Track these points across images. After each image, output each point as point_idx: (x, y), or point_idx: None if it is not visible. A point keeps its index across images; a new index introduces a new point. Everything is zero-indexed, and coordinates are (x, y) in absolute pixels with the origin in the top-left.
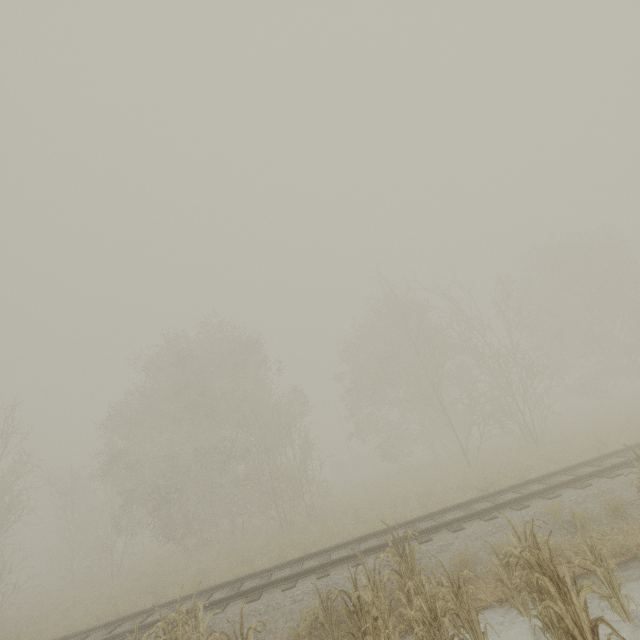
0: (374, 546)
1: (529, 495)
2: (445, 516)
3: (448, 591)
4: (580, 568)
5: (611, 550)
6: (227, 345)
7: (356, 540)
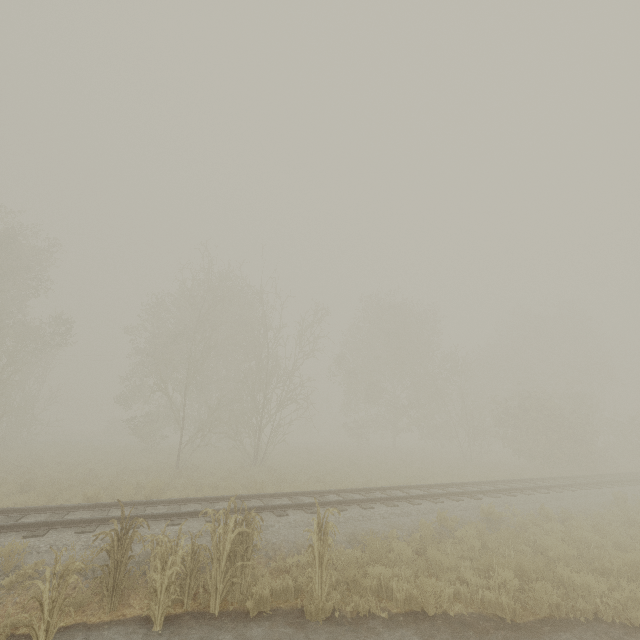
0: None
1: (68, 522)
2: None
3: None
4: None
5: (2, 621)
6: None
7: None
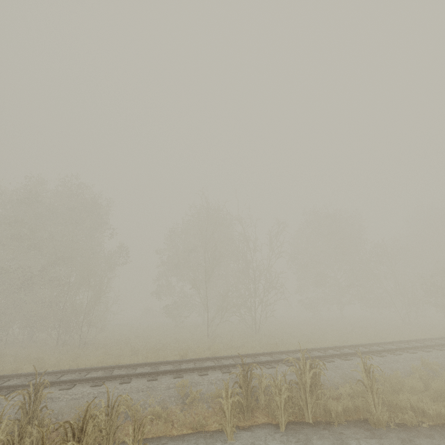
0: (58, 380)
1: (191, 369)
2: (136, 369)
3: (15, 438)
4: (165, 432)
5: (195, 423)
6: (78, 201)
7: (62, 371)
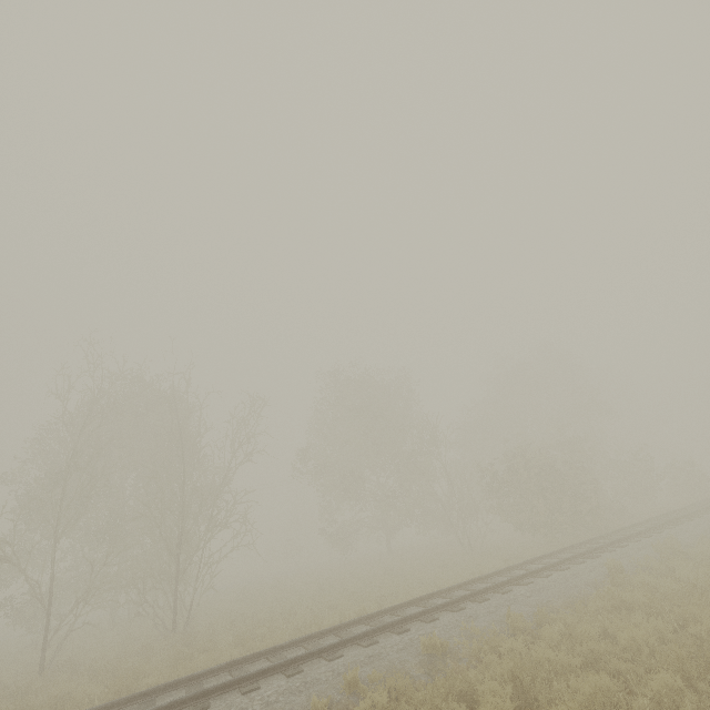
0: None
1: None
2: None
3: None
4: None
5: None
6: None
7: None
